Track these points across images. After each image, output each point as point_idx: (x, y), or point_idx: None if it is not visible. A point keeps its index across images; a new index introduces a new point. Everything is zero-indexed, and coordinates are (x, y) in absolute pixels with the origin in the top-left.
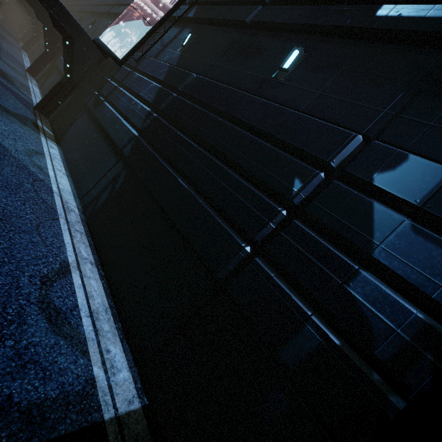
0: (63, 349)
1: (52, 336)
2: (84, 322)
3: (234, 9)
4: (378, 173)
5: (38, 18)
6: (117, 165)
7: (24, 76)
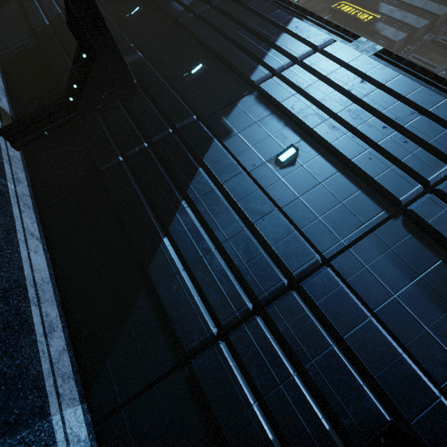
0: None
1: None
2: None
3: None
4: (126, 55)
5: None
6: (30, 38)
7: None
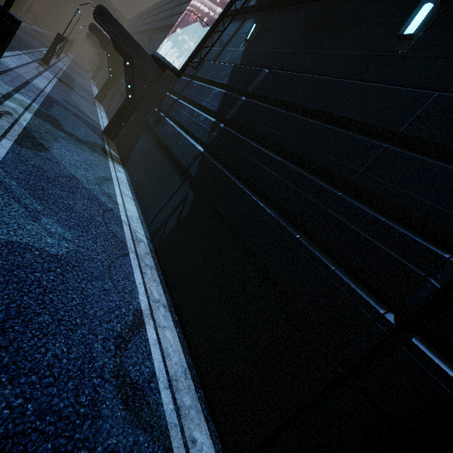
0: (144, 451)
1: (130, 431)
2: (163, 397)
3: None
4: None
5: (102, 47)
6: (182, 186)
7: (93, 103)
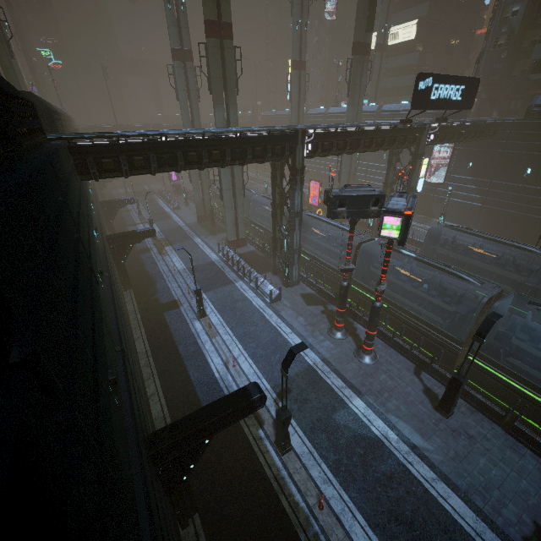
0: None
1: None
2: None
3: (487, 152)
4: None
5: None
6: (480, 215)
7: None
